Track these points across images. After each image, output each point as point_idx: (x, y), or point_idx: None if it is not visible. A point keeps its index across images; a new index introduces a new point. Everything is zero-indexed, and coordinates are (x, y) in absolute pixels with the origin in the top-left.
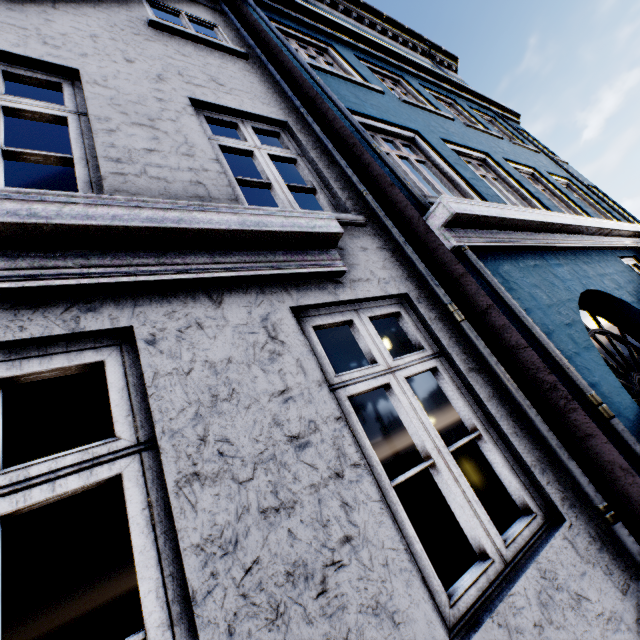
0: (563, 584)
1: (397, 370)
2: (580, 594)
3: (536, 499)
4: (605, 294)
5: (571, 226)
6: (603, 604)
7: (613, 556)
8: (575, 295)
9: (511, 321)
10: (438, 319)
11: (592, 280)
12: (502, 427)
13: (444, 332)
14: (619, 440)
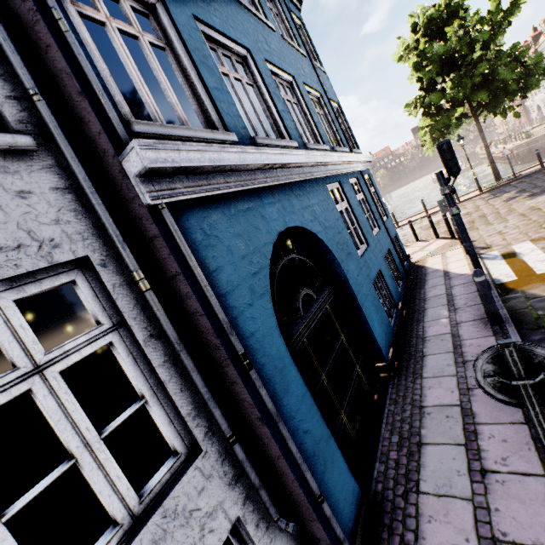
0: (181, 510)
1: (49, 366)
2: (194, 509)
3: (186, 440)
4: (302, 227)
5: (292, 164)
6: (210, 504)
7: (232, 459)
8: (274, 237)
9: (195, 289)
10: (126, 284)
11: (296, 216)
12: (168, 390)
13: (130, 299)
14: (253, 384)
